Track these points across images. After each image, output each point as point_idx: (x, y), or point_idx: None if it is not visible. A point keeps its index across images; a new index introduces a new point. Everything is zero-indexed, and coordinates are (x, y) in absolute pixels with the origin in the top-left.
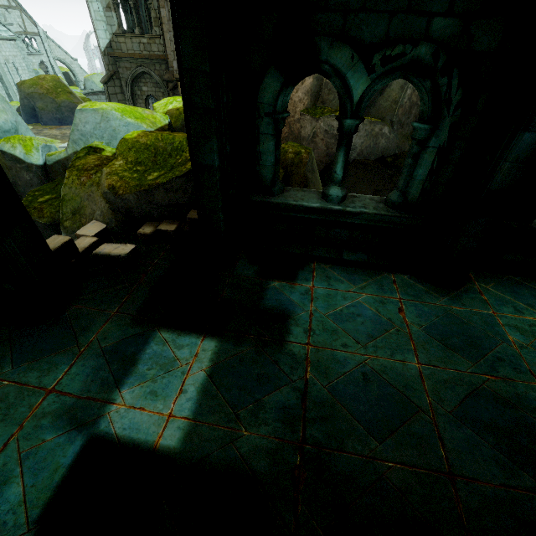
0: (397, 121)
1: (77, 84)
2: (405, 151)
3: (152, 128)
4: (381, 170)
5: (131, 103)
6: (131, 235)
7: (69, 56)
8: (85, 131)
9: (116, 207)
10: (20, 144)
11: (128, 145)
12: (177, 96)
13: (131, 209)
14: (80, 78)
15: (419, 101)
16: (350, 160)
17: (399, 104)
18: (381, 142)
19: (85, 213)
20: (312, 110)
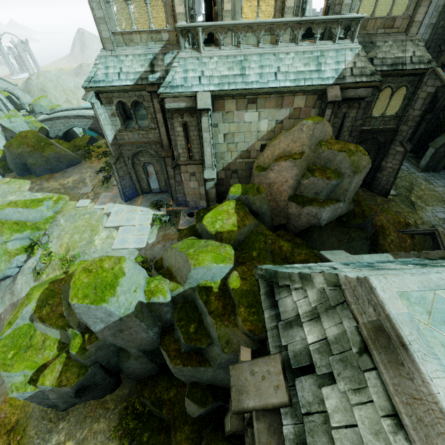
0: (347, 199)
1: (22, 106)
2: (351, 209)
3: (232, 264)
4: (341, 228)
5: (132, 169)
6: (262, 349)
7: (10, 83)
8: (197, 278)
9: (253, 338)
10: (160, 294)
11: (239, 294)
12: (215, 213)
13: (261, 338)
14: (24, 100)
15: (358, 185)
16: (322, 225)
17: (348, 191)
18: (338, 211)
19: (233, 342)
20: (295, 198)
